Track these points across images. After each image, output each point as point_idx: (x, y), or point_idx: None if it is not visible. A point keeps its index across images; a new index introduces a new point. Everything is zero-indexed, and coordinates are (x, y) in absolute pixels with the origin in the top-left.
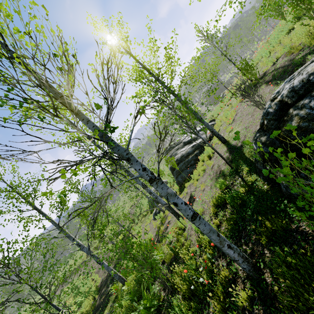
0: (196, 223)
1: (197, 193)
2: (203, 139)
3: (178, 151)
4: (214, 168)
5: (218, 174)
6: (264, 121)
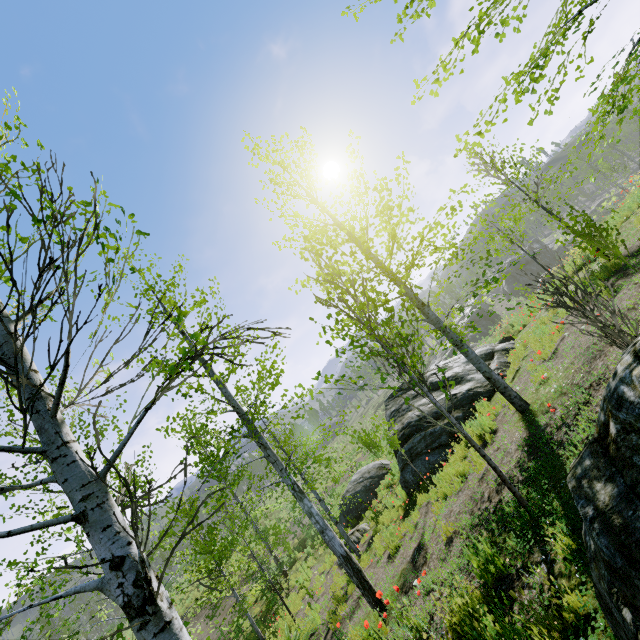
0: None
1: (435, 545)
2: (441, 410)
3: (414, 403)
4: (486, 483)
5: (491, 512)
6: (609, 424)
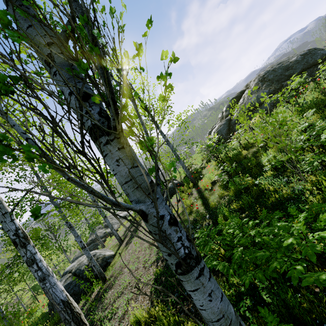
0: (3, 320)
1: None
2: (67, 258)
3: (98, 231)
4: None
5: None
6: None
